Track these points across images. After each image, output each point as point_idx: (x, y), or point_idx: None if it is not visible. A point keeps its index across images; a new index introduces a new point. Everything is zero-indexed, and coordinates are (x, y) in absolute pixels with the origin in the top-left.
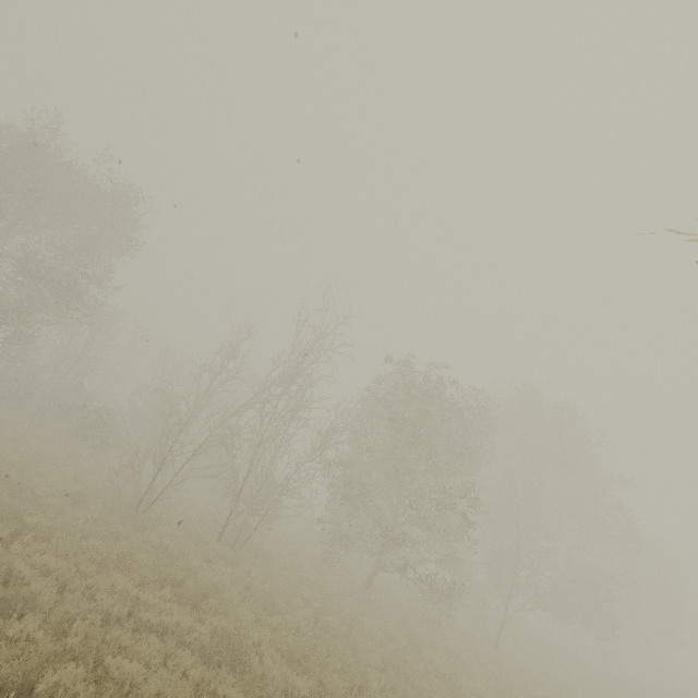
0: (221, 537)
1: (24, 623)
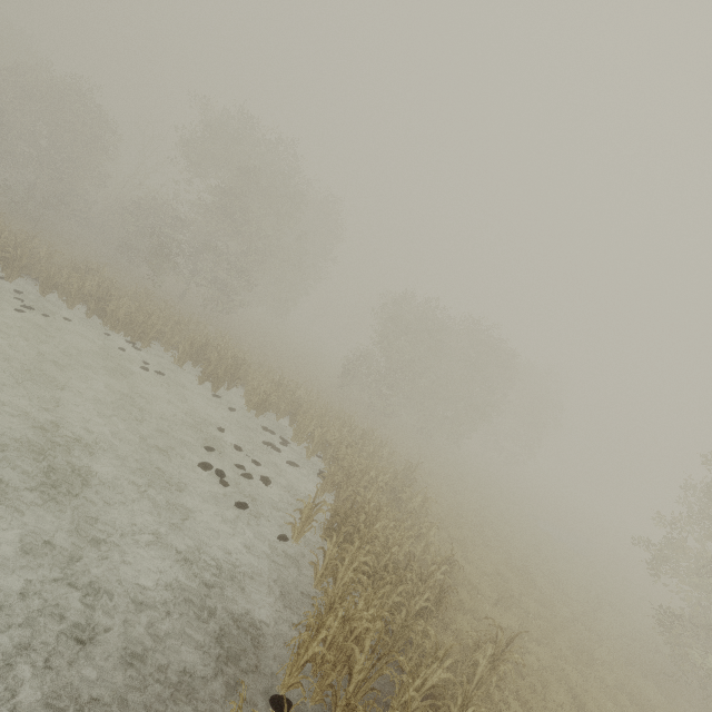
0: None
1: None
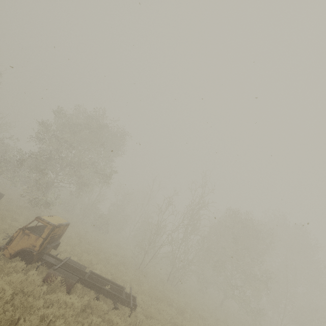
0: (168, 281)
1: (159, 324)
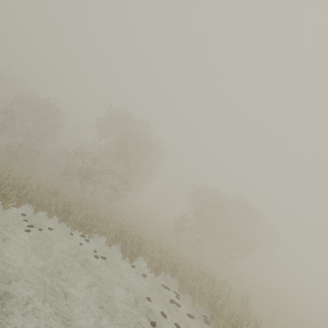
0: None
1: None
